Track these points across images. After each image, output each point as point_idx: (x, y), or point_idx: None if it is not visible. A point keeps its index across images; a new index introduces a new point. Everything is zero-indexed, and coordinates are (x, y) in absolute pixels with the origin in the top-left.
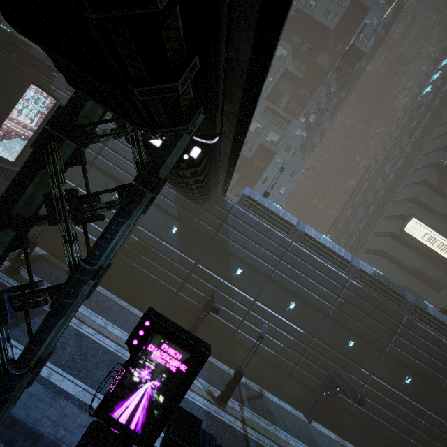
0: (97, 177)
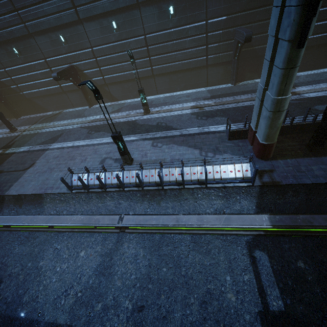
0: None
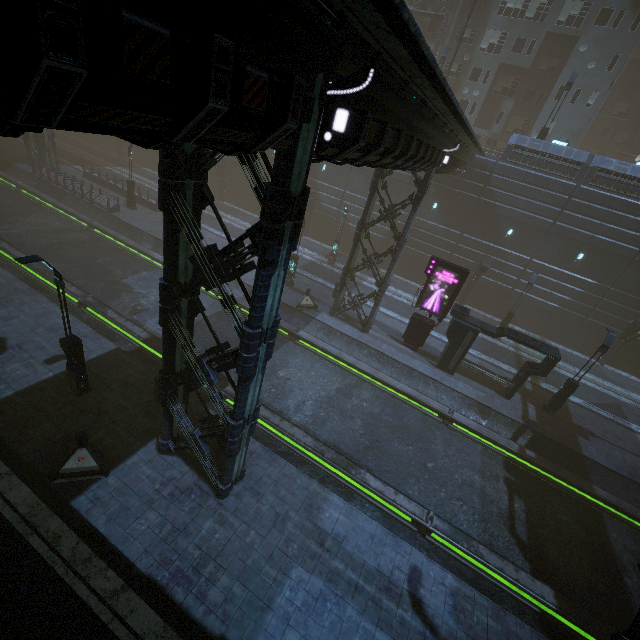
0: (358, 177)
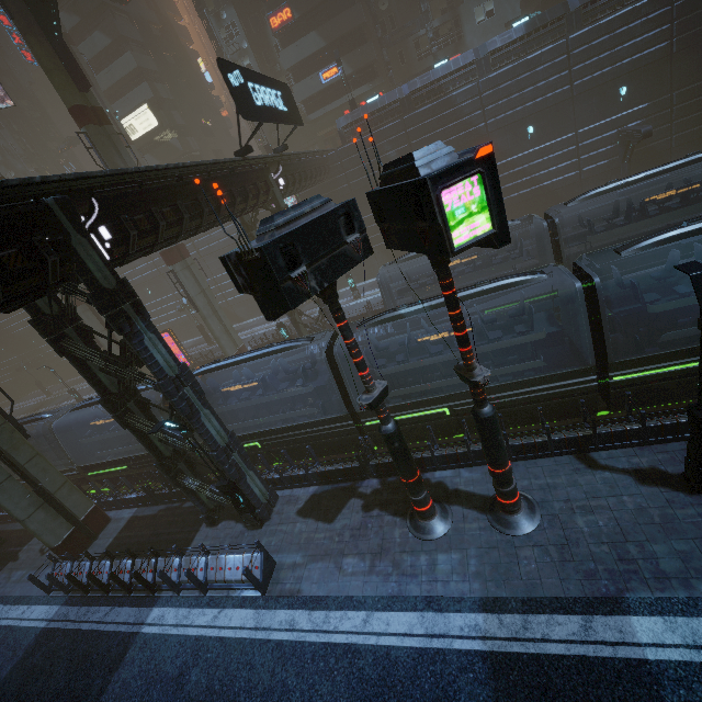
0: None
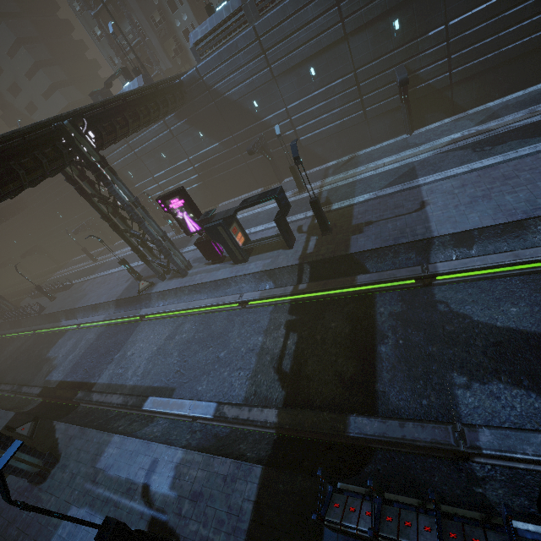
0: (150, 161)
